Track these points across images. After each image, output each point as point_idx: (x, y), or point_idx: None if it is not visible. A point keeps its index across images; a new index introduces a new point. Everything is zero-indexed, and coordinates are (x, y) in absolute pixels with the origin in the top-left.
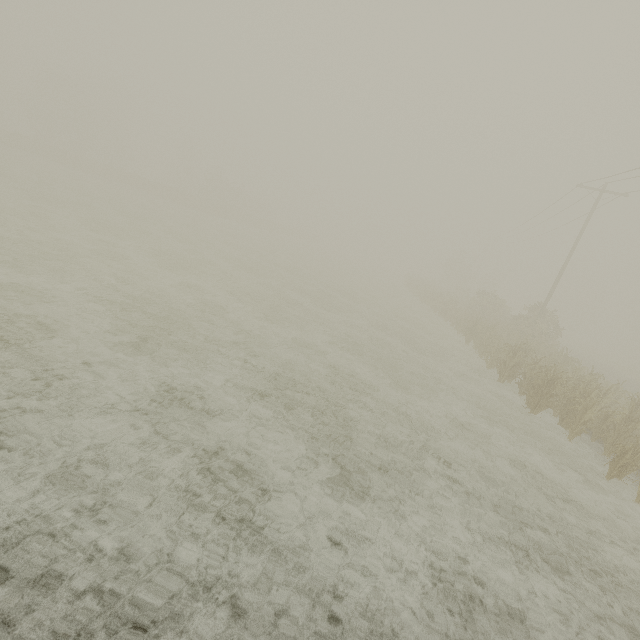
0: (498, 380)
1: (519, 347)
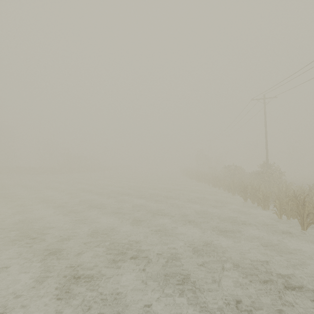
0: (301, 229)
1: (304, 199)
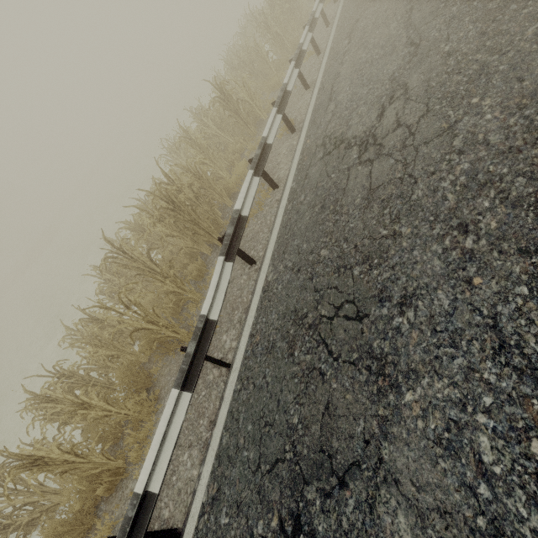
0: None
1: None
